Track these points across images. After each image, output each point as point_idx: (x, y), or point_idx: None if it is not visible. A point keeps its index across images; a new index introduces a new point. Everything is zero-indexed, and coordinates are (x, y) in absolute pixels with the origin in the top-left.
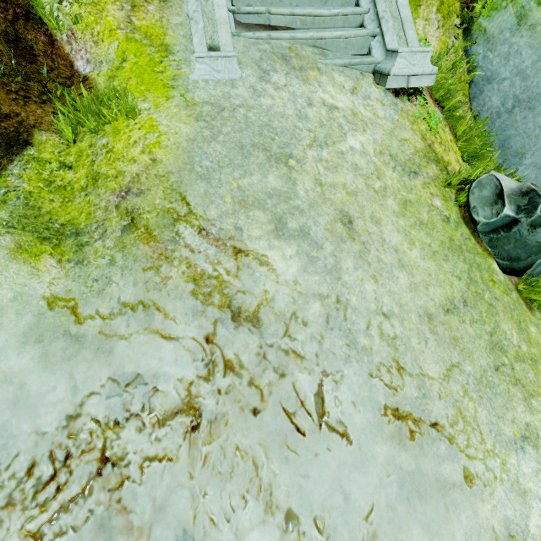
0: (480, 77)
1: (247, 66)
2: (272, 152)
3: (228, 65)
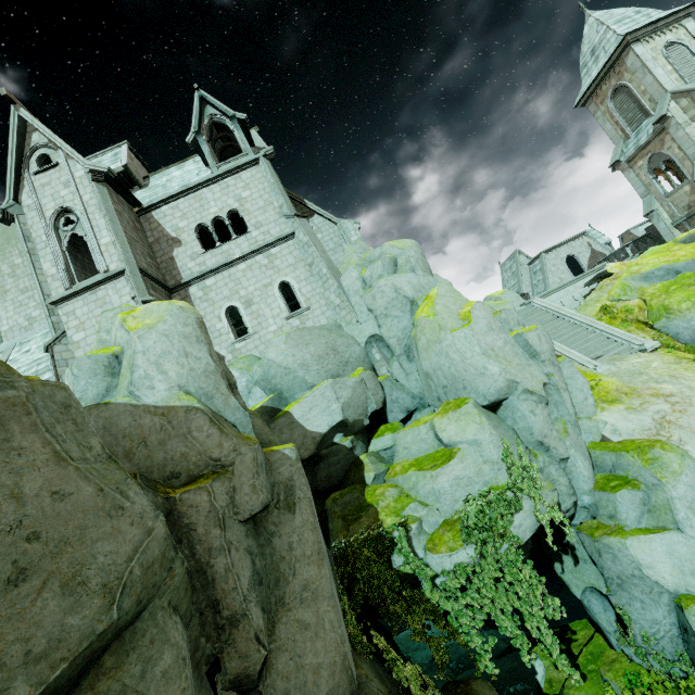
0: (673, 335)
1: (607, 365)
2: (637, 373)
3: (604, 366)
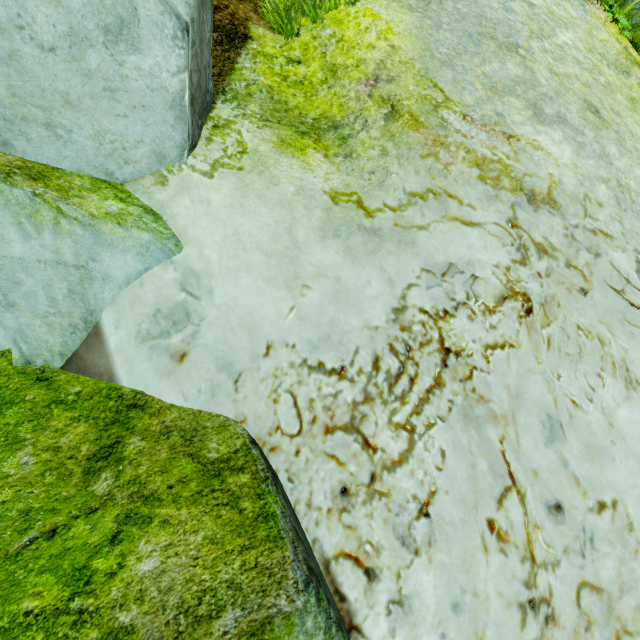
0: None
1: None
2: (500, 41)
3: None
